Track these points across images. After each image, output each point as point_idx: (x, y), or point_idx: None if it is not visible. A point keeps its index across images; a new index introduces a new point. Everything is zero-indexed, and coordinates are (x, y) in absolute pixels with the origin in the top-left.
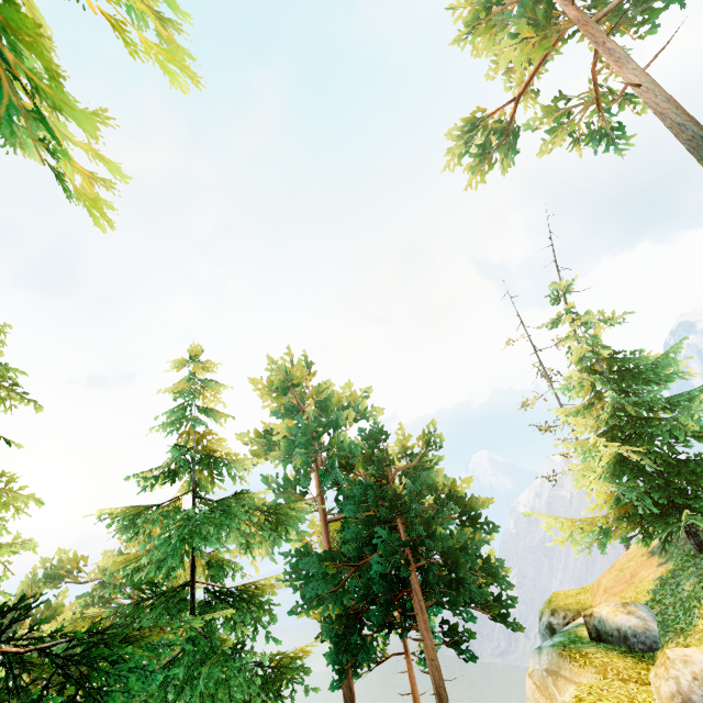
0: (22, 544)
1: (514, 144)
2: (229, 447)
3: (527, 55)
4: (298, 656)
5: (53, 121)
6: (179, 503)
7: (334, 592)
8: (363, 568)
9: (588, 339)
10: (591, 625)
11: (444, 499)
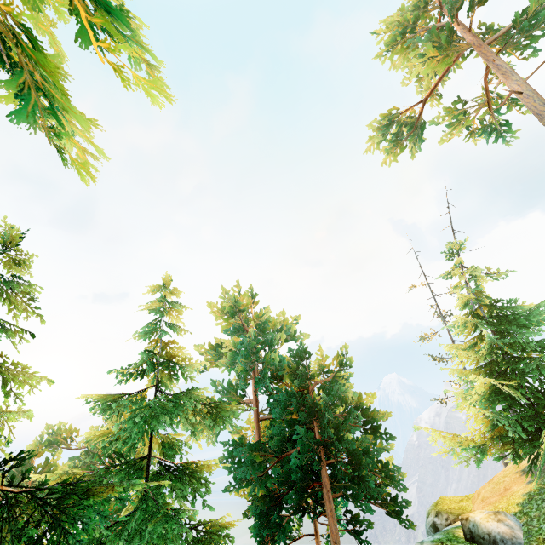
0: (24, 412)
1: (421, 134)
2: (185, 354)
3: (433, 69)
4: (225, 525)
5: (68, 124)
6: (145, 394)
7: (260, 477)
8: (284, 460)
9: (472, 289)
10: (466, 528)
11: (351, 409)
